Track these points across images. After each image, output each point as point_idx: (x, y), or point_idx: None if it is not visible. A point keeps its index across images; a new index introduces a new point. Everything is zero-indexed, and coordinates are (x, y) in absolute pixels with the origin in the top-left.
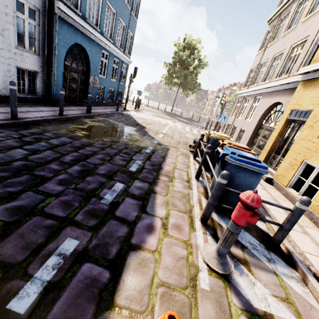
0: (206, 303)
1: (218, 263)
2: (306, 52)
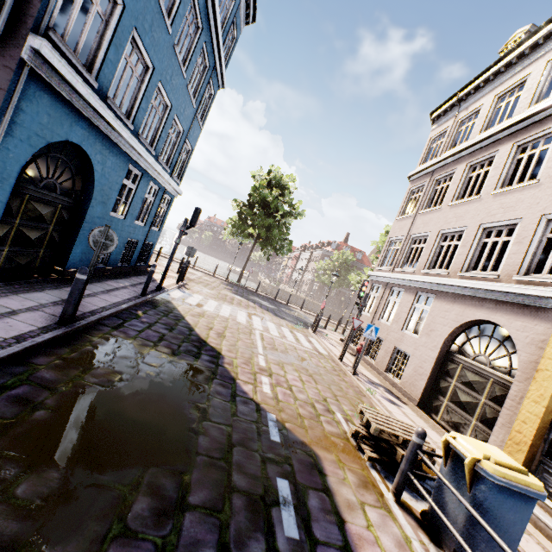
0: None
1: None
2: (527, 244)
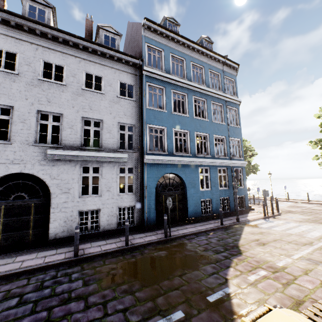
0: None
1: None
2: None
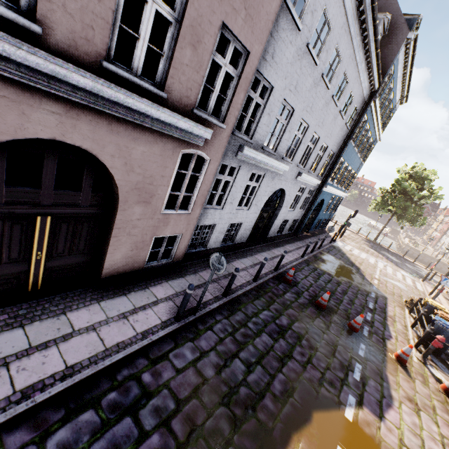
0: (415, 363)
1: (421, 359)
2: None
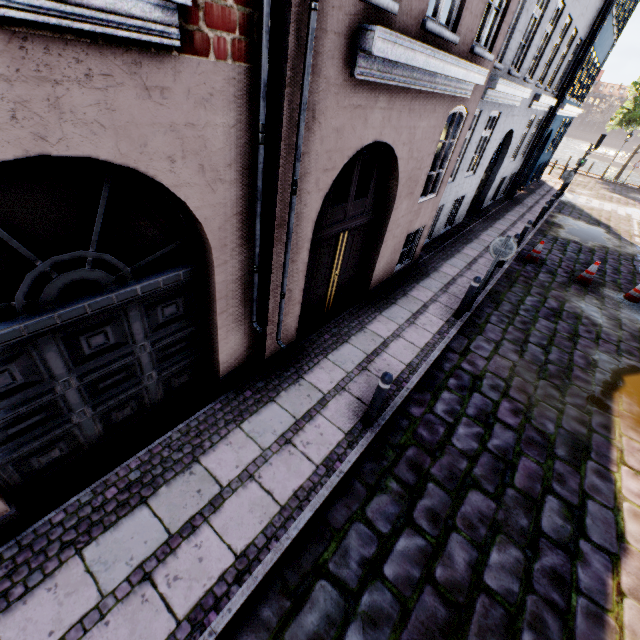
0: None
1: None
2: None
